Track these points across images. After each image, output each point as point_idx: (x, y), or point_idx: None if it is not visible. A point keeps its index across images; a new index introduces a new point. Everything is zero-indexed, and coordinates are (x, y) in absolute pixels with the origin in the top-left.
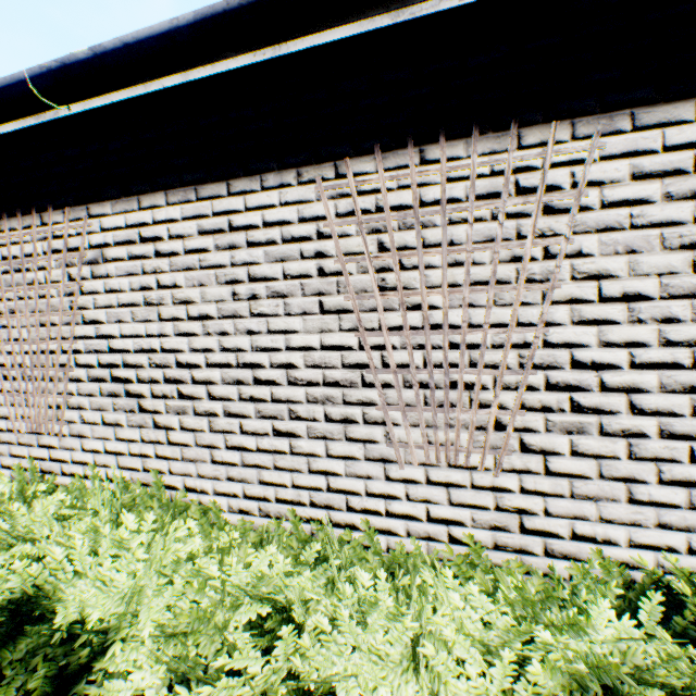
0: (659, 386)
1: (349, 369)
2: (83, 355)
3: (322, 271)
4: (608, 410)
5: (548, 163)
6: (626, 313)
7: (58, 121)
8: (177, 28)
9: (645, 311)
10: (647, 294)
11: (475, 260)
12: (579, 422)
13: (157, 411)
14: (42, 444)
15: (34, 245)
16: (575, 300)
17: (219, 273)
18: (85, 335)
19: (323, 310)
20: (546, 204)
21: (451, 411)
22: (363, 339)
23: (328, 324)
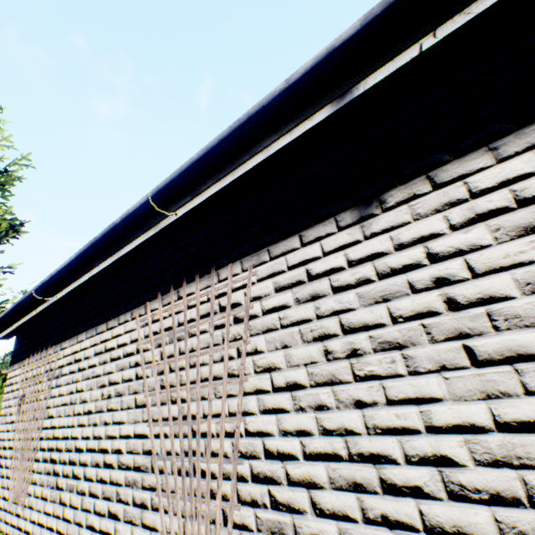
0: (330, 480)
1: (146, 454)
2: (44, 440)
3: (137, 375)
4: (297, 507)
5: (230, 289)
6: (292, 401)
7: (55, 302)
8: (72, 261)
9: (303, 398)
10: (301, 382)
11: (204, 361)
12: (278, 521)
13: (63, 488)
14: (17, 512)
15: (41, 368)
16: (259, 390)
17: (98, 380)
18: (47, 426)
19: (136, 404)
20: (235, 316)
21: (196, 500)
22: (150, 429)
23: (138, 416)
